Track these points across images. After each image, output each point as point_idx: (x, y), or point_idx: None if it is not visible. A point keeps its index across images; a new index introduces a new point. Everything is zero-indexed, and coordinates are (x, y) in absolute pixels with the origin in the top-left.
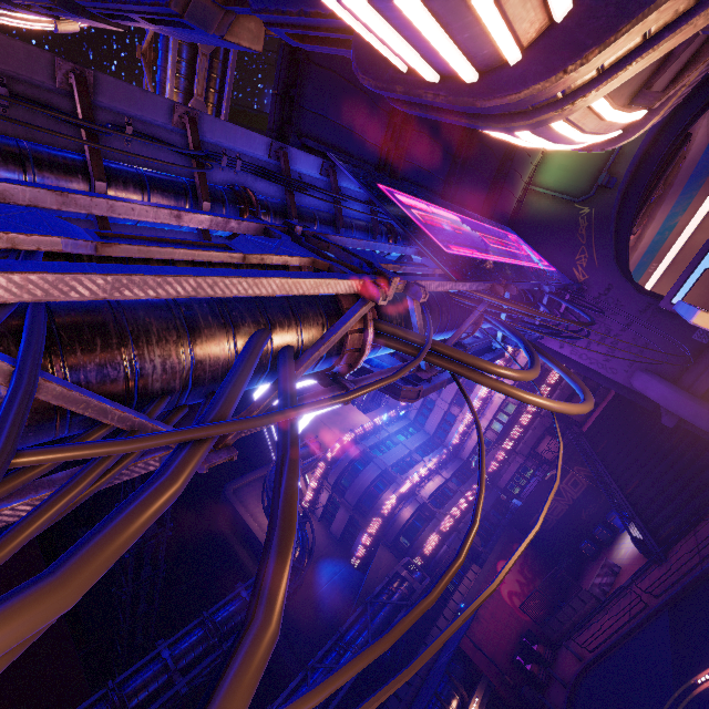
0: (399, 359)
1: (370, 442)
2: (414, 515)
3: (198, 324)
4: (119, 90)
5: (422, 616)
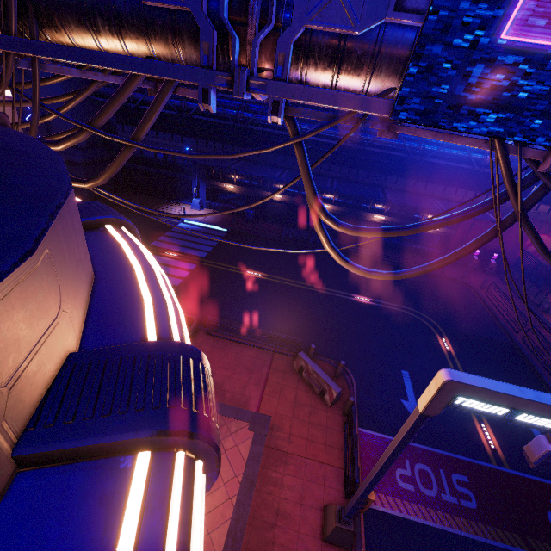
0: None
1: None
2: None
3: (106, 42)
4: None
5: (478, 181)
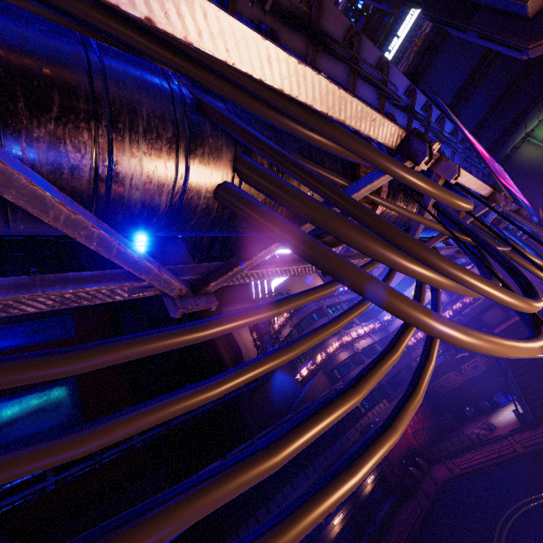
0: (444, 243)
1: (326, 303)
2: (349, 358)
3: None
4: (364, 45)
5: (346, 419)
